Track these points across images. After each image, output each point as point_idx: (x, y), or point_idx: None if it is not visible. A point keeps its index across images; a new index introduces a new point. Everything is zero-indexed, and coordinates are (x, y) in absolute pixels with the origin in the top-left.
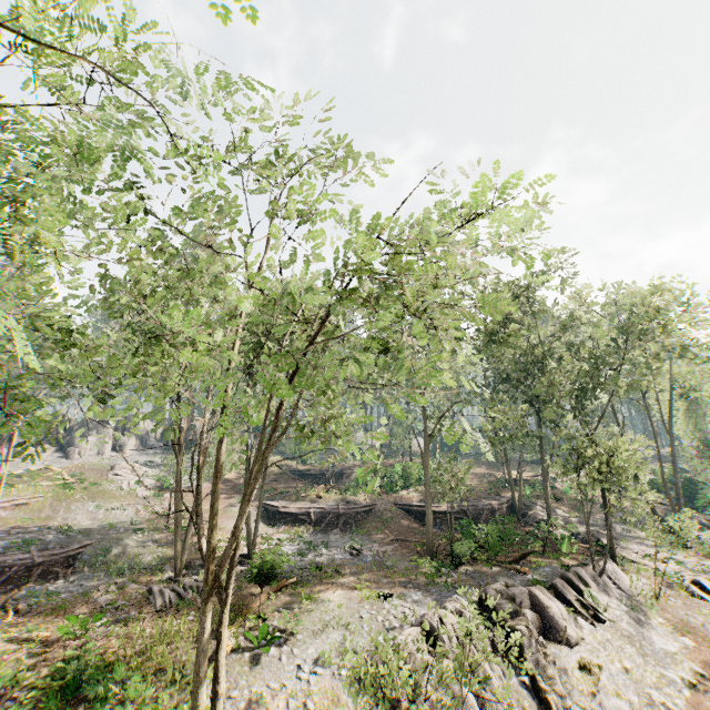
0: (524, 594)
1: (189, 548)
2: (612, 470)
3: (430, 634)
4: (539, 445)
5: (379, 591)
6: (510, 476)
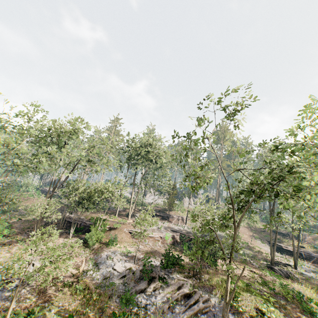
0: None
1: (256, 253)
2: None
3: None
4: None
5: None
6: None
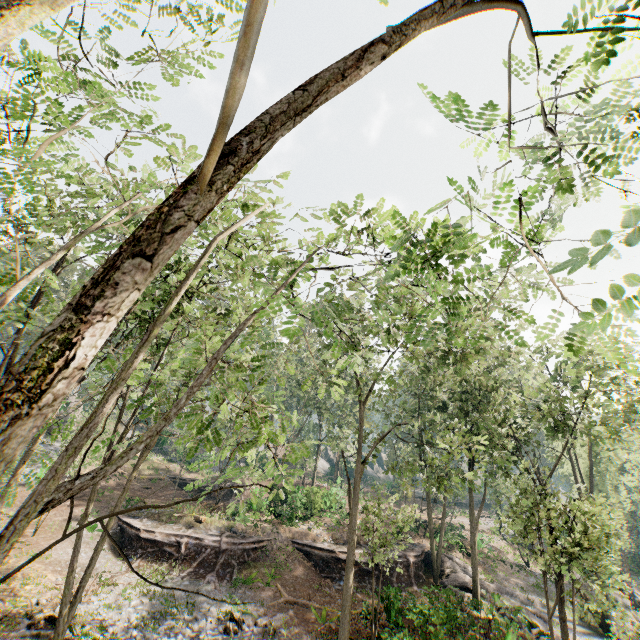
0: None
1: None
2: (595, 546)
3: None
4: (469, 489)
5: None
6: (431, 522)
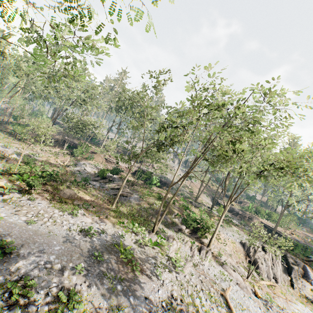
0: (301, 263)
1: (194, 197)
2: None
3: (263, 248)
4: None
5: (250, 234)
6: None
